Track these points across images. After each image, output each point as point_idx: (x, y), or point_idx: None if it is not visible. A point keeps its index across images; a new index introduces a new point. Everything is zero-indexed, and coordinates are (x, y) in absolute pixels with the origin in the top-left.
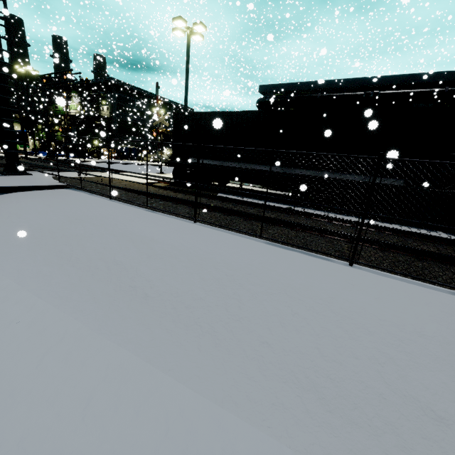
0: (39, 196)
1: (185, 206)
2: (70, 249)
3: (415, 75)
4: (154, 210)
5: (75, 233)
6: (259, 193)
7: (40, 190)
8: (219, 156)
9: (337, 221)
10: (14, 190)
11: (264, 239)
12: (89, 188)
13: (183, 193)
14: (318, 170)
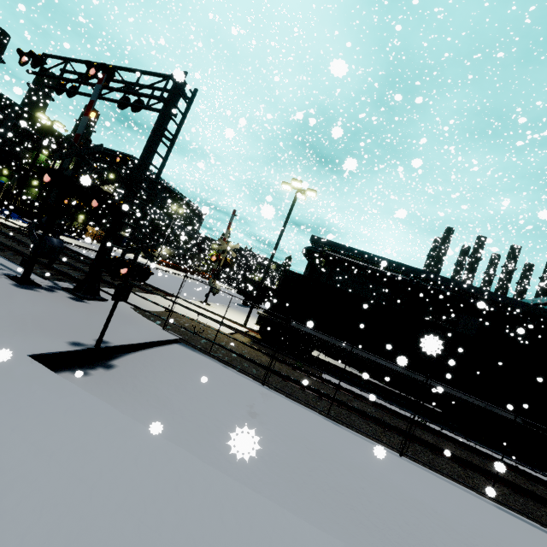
0: (184, 368)
1: (354, 415)
2: (370, 522)
3: (448, 279)
4: (334, 420)
5: (341, 483)
6: (348, 373)
7: (160, 348)
8: (330, 331)
9: (486, 456)
10: (139, 348)
11: (490, 499)
12: (216, 353)
13: (304, 372)
14: (441, 382)
